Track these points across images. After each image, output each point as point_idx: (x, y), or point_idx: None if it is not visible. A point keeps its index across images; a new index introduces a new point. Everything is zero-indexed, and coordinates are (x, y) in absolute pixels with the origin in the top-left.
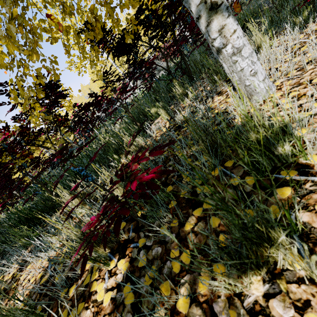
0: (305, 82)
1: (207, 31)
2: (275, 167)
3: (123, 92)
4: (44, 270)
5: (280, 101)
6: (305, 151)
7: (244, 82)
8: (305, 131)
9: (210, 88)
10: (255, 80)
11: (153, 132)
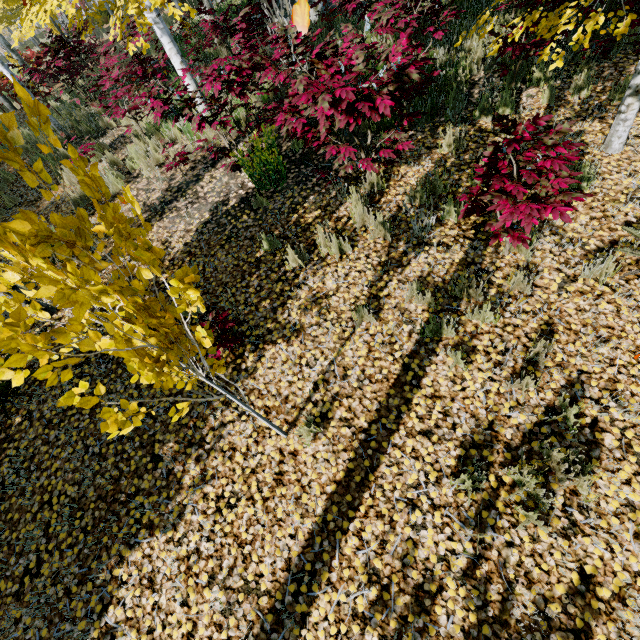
0: (632, 160)
1: (625, 98)
2: (575, 188)
3: (536, 47)
4: (425, 175)
5: (602, 166)
6: (588, 188)
7: (611, 139)
8: (598, 183)
9: (604, 100)
10: (616, 141)
11: (522, 108)
